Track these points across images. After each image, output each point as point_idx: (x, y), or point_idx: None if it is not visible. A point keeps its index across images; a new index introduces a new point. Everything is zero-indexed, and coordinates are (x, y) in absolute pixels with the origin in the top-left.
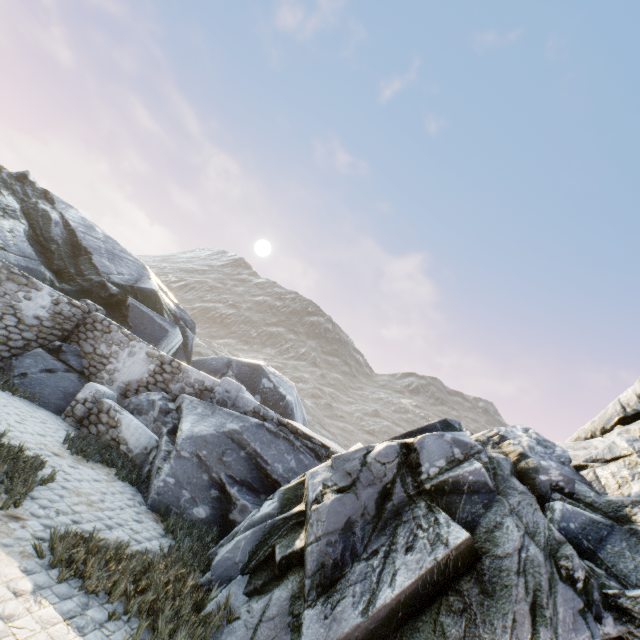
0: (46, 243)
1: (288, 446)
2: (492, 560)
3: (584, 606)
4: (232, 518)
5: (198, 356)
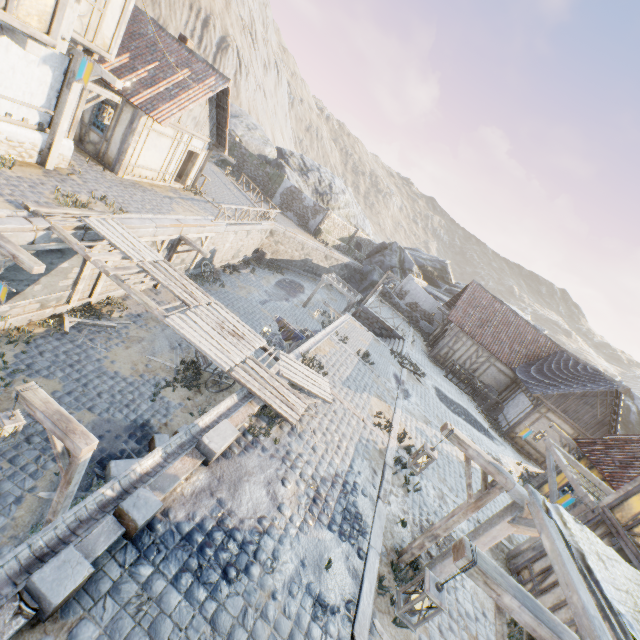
0: (626, 423)
1: None
2: None
3: None
4: None
5: None
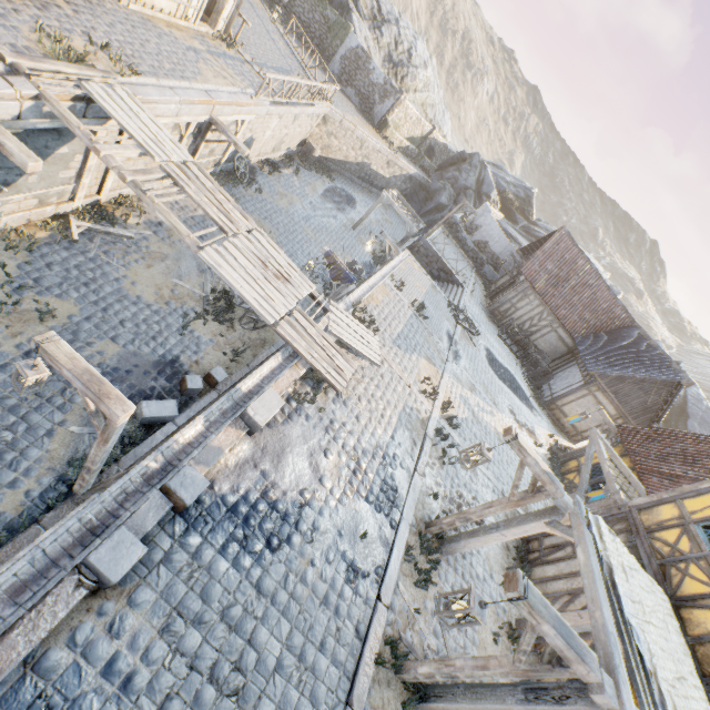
0: None
1: None
2: None
3: None
4: None
5: None
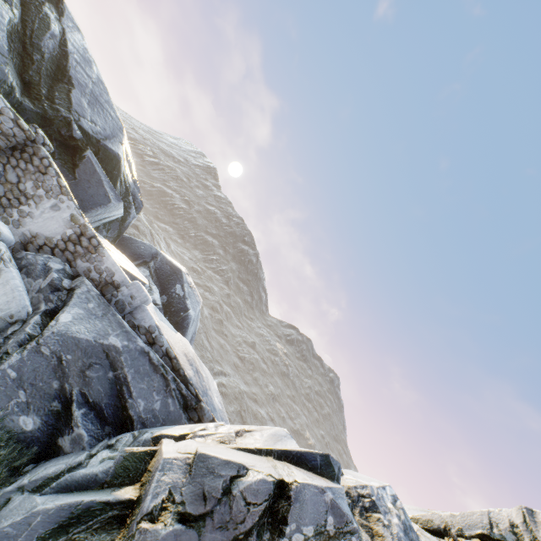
0: (30, 48)
1: (162, 385)
2: None
3: None
4: (60, 443)
5: (135, 229)
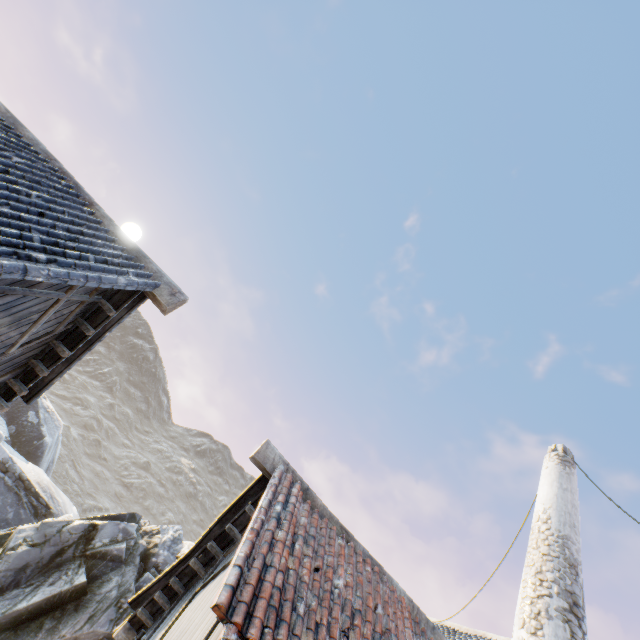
0: None
1: (15, 500)
2: (92, 595)
3: (115, 618)
4: None
5: None
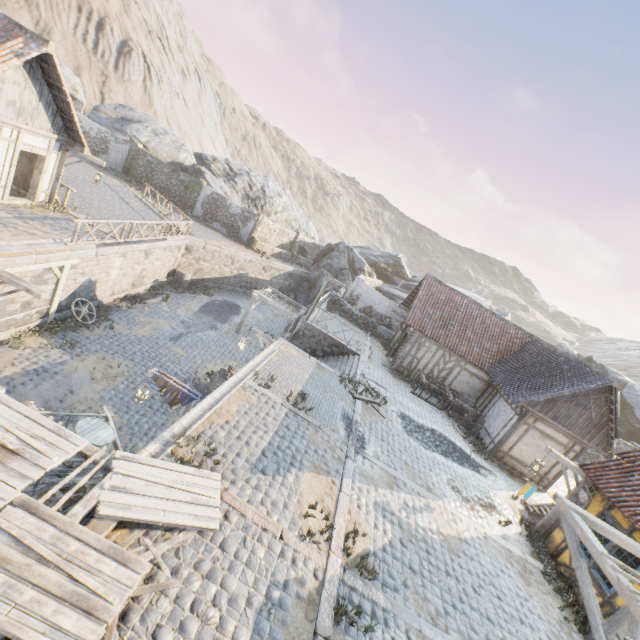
0: None
1: None
2: None
3: None
4: None
5: None
